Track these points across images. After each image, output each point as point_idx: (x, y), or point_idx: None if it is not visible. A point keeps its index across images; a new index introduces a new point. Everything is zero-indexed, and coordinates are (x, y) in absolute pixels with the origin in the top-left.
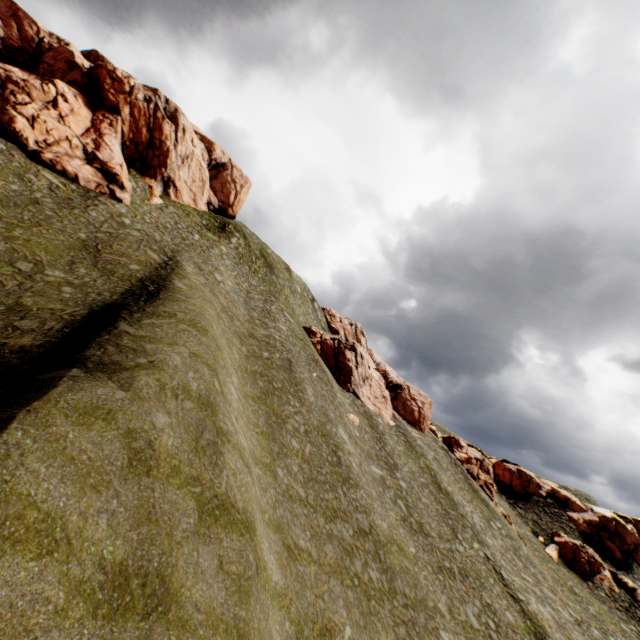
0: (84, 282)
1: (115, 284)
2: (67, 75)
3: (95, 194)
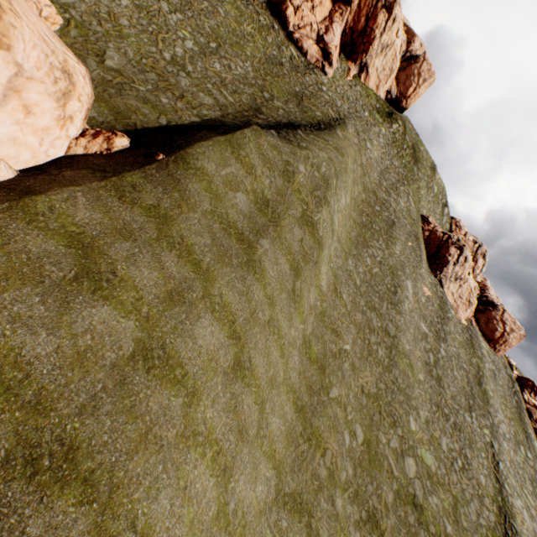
0: (289, 112)
1: (303, 118)
2: None
3: (312, 67)
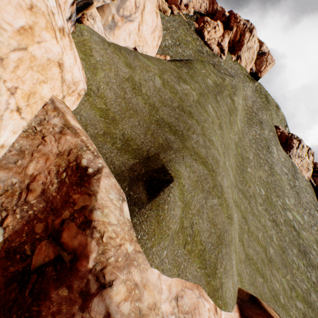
0: None
1: None
2: (220, 19)
3: (215, 56)
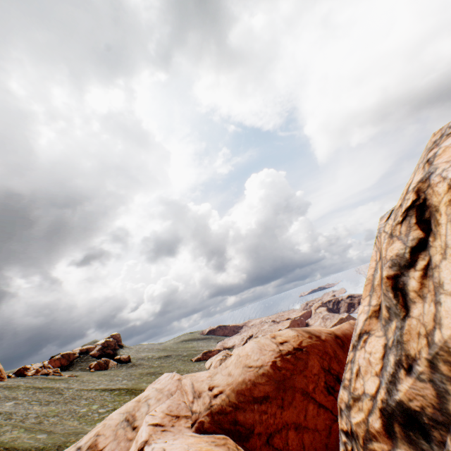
0: None
1: None
2: None
3: None
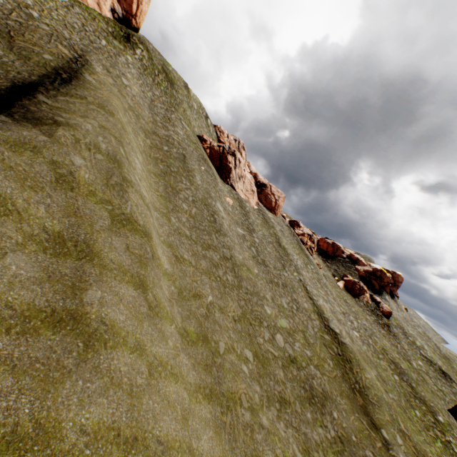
0: (3, 62)
1: (32, 68)
2: None
3: None
